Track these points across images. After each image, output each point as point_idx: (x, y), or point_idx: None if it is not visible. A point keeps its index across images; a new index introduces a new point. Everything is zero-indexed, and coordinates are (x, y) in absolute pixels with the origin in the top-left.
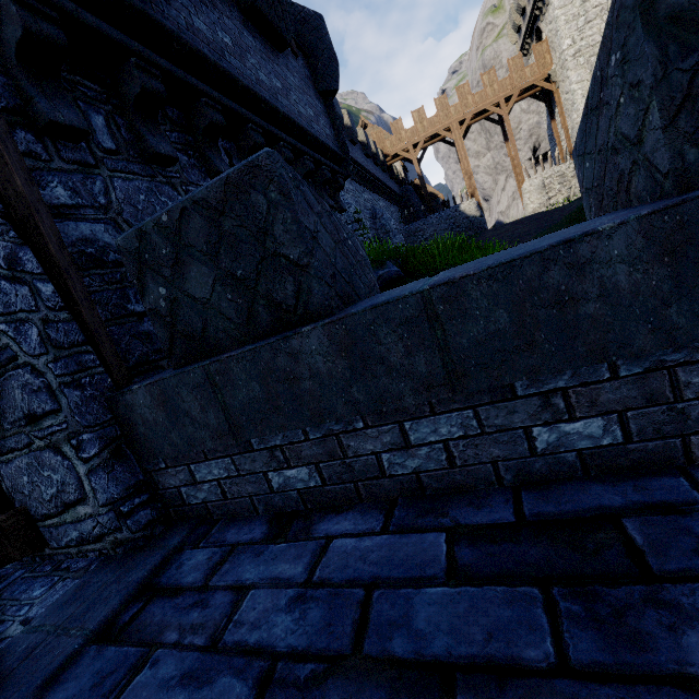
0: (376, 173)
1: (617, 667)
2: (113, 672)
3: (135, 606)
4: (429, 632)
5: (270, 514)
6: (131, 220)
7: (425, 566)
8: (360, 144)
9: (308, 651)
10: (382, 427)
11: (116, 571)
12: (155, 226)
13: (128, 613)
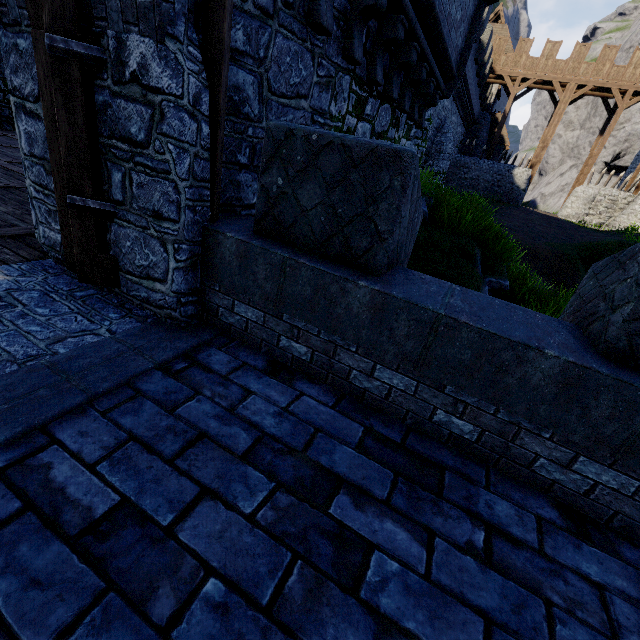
0: (471, 84)
1: (406, 513)
2: (173, 391)
3: (181, 363)
4: (338, 463)
5: (267, 356)
6: (272, 79)
7: (347, 436)
8: (479, 44)
9: (279, 439)
10: (365, 359)
11: (167, 334)
12: (304, 137)
13: (177, 364)
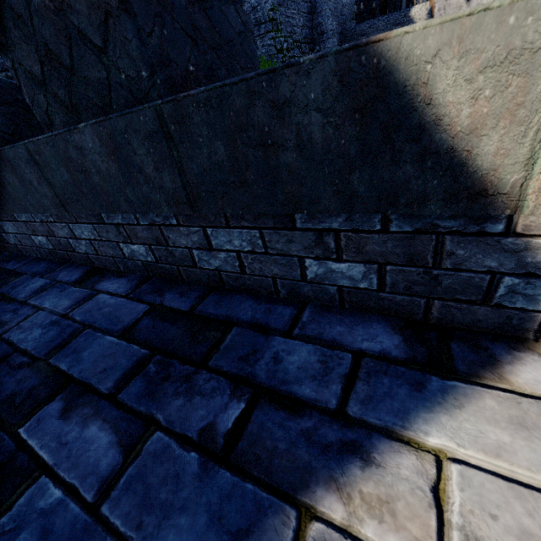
0: None
1: None
2: None
3: None
4: None
5: None
6: None
7: None
8: None
9: None
10: None
11: None
12: None
13: None
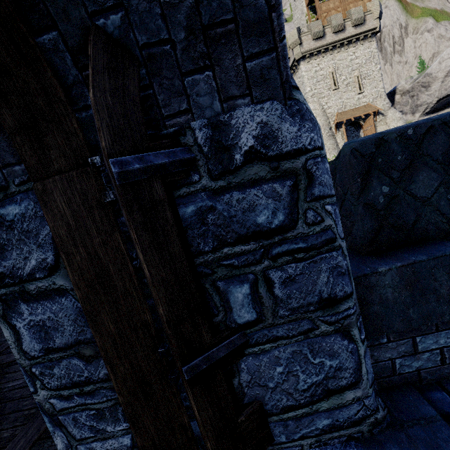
0: None
1: None
2: None
3: None
4: None
5: None
6: None
7: None
8: None
9: None
10: None
11: None
12: (398, 137)
13: None
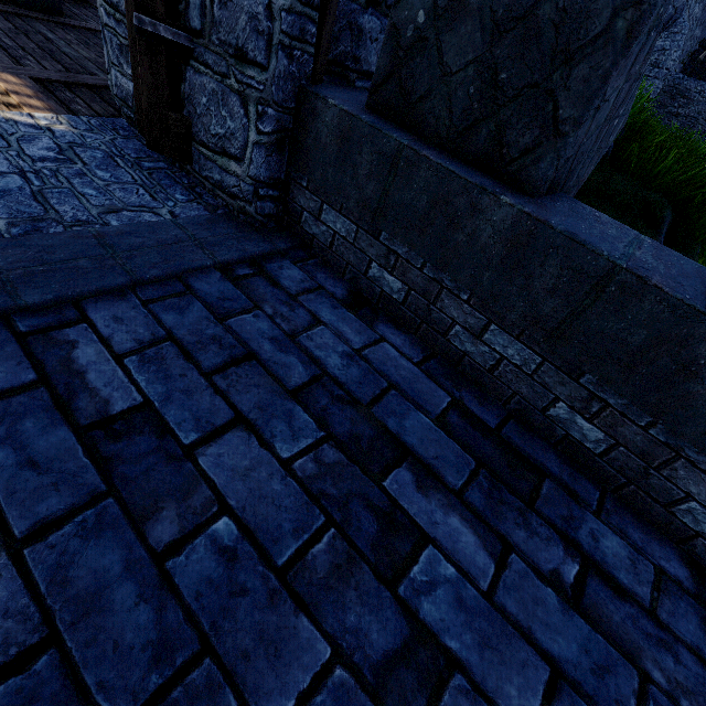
0: None
1: (479, 513)
2: (229, 299)
3: (246, 269)
4: (409, 431)
5: (350, 286)
6: None
7: (427, 403)
8: None
9: (342, 384)
10: (476, 312)
11: (237, 231)
12: None
13: (240, 269)
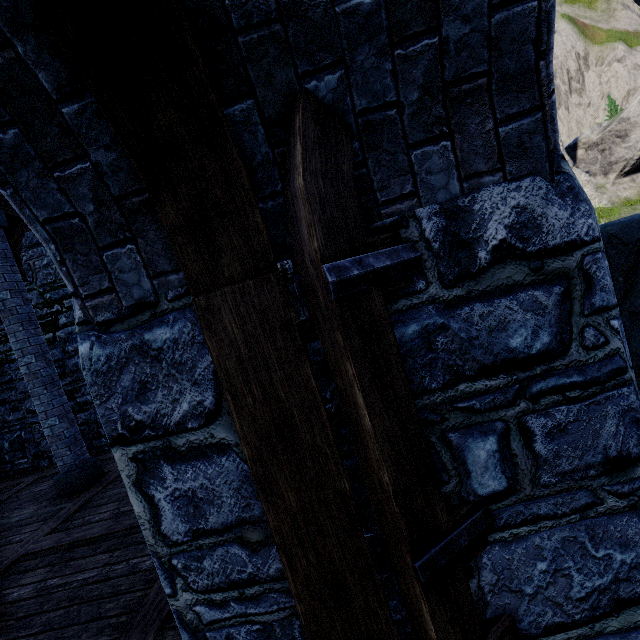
0: None
1: None
2: None
3: None
4: None
5: None
6: None
7: None
8: None
9: None
10: None
11: None
12: None
13: None
